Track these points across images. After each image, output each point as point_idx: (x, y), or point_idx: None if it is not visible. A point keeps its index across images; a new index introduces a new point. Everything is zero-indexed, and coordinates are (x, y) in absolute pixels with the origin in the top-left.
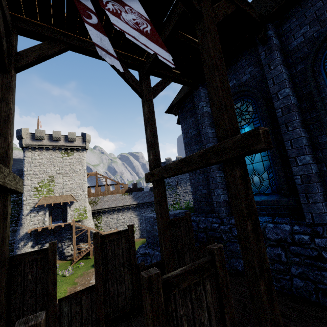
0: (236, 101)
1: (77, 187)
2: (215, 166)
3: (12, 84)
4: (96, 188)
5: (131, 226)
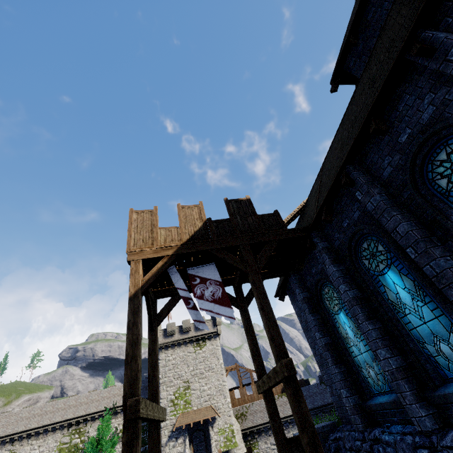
0: (323, 286)
1: (217, 393)
2: (330, 360)
3: (156, 337)
4: (241, 390)
5: (248, 448)
